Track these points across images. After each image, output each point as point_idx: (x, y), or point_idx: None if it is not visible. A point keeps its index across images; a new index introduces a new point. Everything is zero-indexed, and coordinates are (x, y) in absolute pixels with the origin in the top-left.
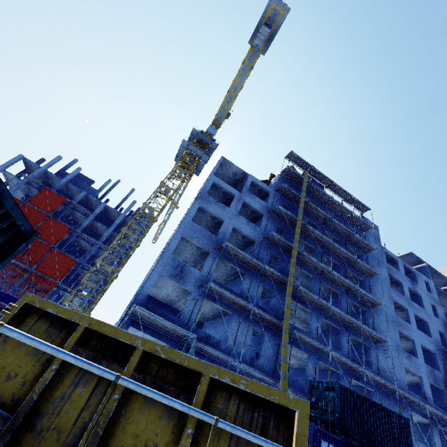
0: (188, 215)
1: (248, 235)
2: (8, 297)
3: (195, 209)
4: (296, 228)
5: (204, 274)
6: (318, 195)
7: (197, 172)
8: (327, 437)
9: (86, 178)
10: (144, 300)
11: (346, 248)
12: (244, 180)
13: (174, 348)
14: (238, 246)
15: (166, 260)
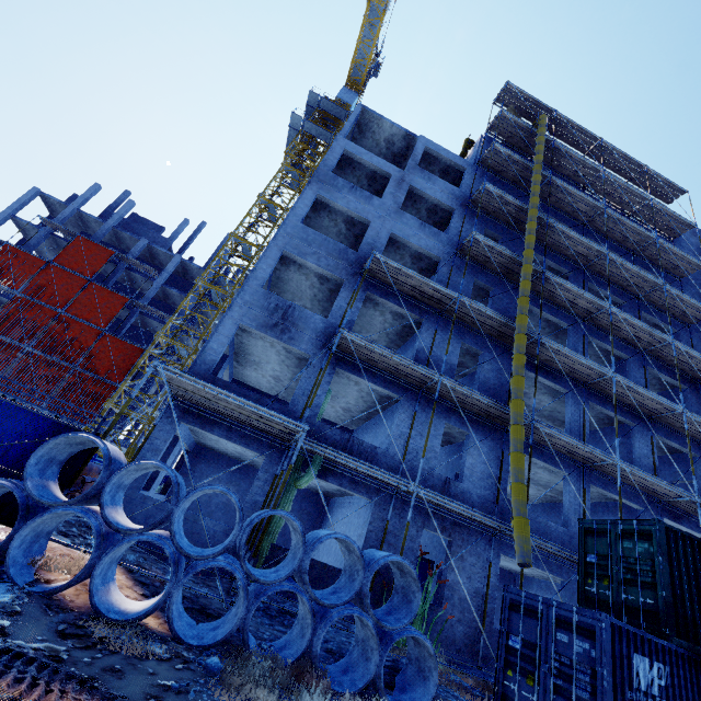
0: (293, 213)
1: (423, 248)
2: None
3: (308, 201)
4: (527, 223)
5: (334, 323)
6: (570, 169)
7: None
8: (645, 646)
9: (151, 224)
10: (207, 373)
11: None
12: (409, 153)
13: (276, 462)
14: None
15: (251, 296)
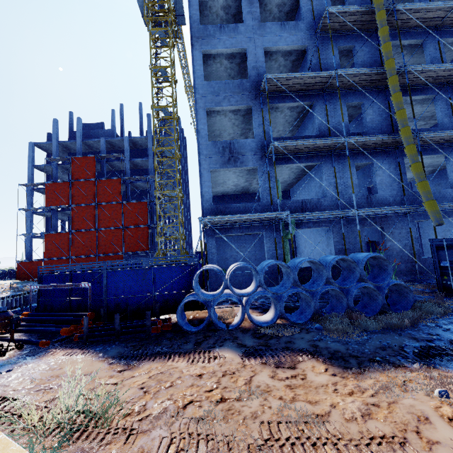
0: (195, 77)
1: (291, 45)
2: (85, 275)
3: (199, 61)
4: None
5: (260, 139)
6: None
7: (180, 19)
8: None
9: (95, 125)
10: (211, 206)
11: None
12: None
13: (271, 232)
14: None
15: (206, 150)
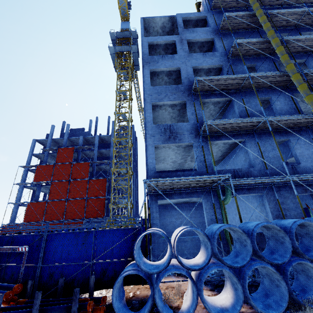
0: (145, 84)
1: (211, 65)
2: (27, 238)
3: (148, 75)
4: (260, 19)
5: (194, 122)
6: None
7: (136, 67)
8: None
9: (78, 129)
10: (155, 174)
11: None
12: (174, 27)
13: (208, 197)
14: None
15: (151, 131)
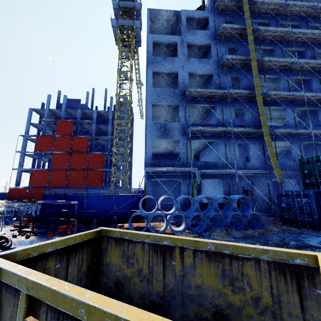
0: (147, 85)
1: (204, 72)
2: (73, 197)
3: (150, 76)
4: (248, 38)
5: (183, 123)
6: None
7: (138, 43)
8: None
9: (74, 100)
10: (151, 161)
11: (309, 27)
12: (178, 21)
13: (185, 179)
14: (200, 87)
15: (150, 127)
